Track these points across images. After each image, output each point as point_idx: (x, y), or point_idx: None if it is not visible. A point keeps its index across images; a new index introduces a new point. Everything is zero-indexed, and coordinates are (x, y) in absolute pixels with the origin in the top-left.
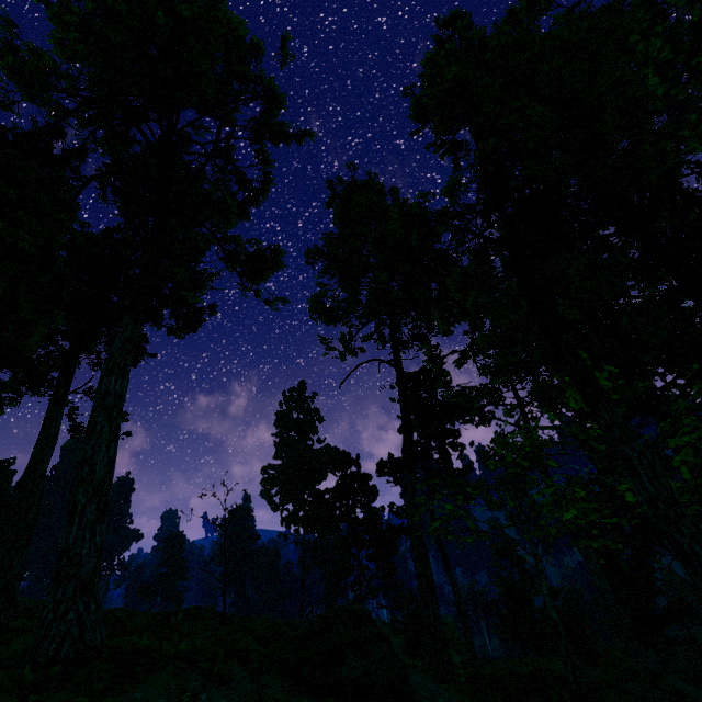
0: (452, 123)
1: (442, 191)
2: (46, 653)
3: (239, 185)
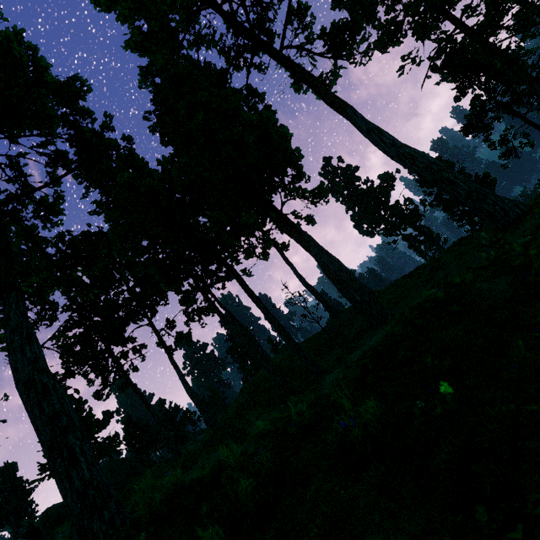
0: None
1: None
2: (516, 213)
3: (264, 9)
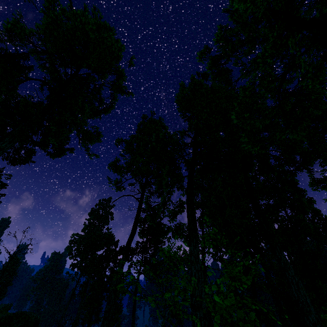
0: (183, 109)
1: (173, 133)
2: None
3: (99, 104)
